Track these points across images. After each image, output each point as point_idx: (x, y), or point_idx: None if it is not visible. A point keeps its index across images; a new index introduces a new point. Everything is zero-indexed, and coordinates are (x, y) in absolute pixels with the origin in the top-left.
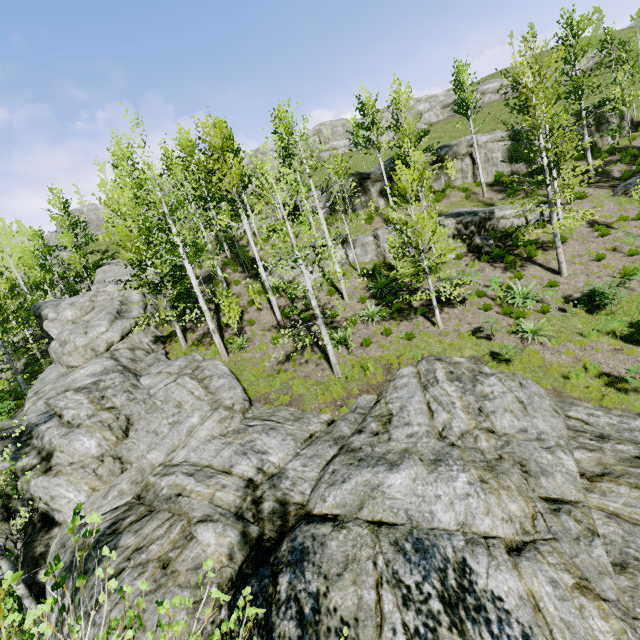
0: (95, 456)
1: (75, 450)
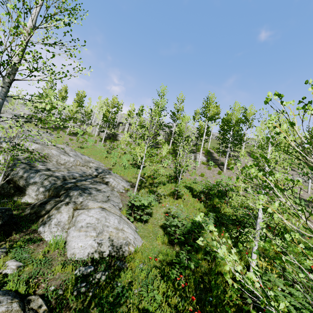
0: None
1: None
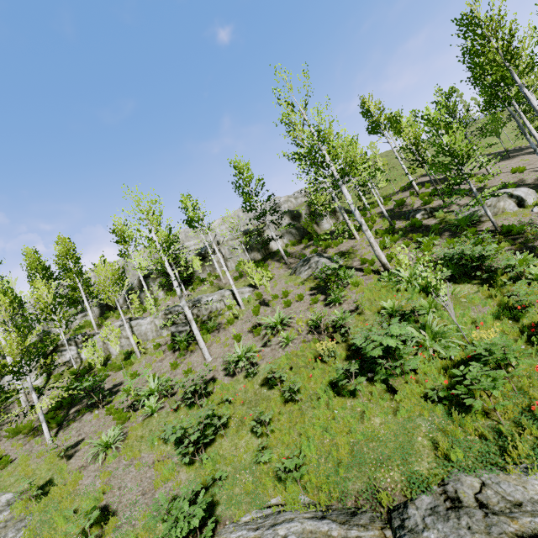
0: None
1: None
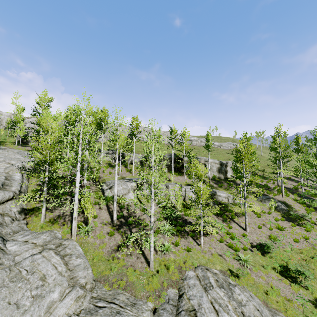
0: None
1: None
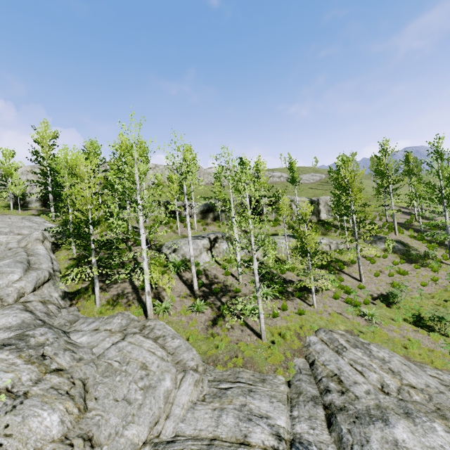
0: (55, 439)
1: (30, 432)
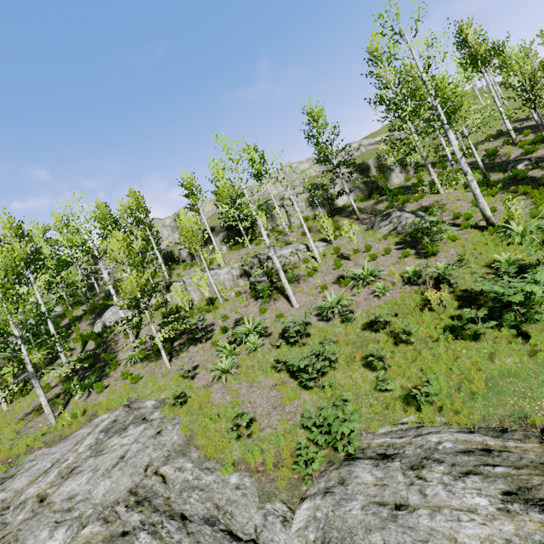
0: None
1: None
